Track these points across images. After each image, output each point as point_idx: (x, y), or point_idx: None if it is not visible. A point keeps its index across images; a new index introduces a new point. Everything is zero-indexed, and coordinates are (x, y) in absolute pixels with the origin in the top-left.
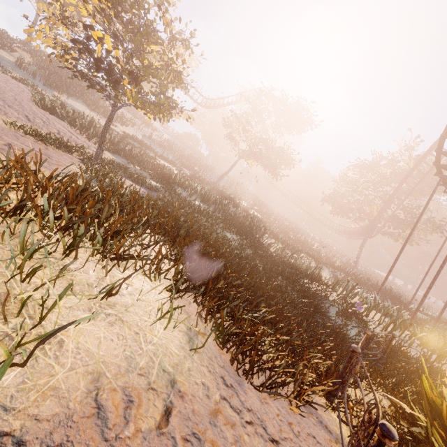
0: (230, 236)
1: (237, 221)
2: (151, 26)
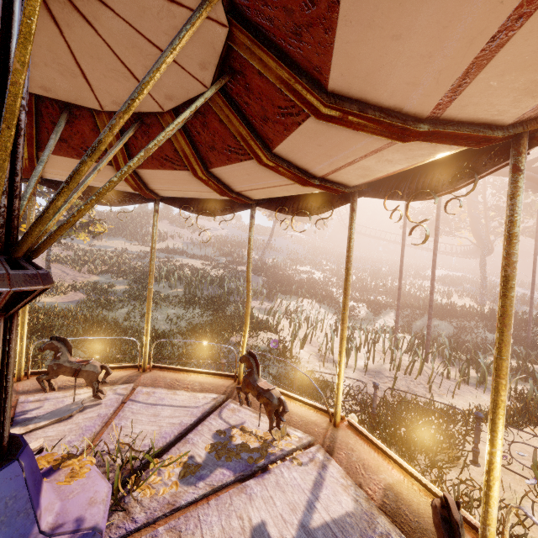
0: (172, 312)
1: (204, 295)
2: None
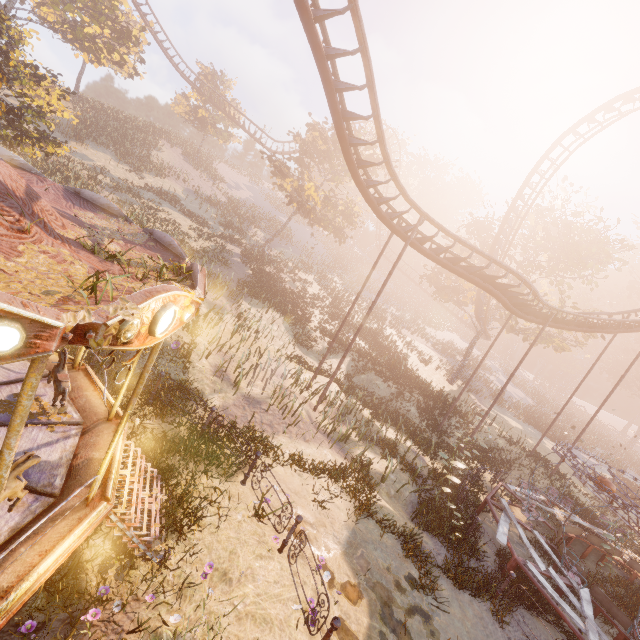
0: None
1: None
2: (36, 65)
